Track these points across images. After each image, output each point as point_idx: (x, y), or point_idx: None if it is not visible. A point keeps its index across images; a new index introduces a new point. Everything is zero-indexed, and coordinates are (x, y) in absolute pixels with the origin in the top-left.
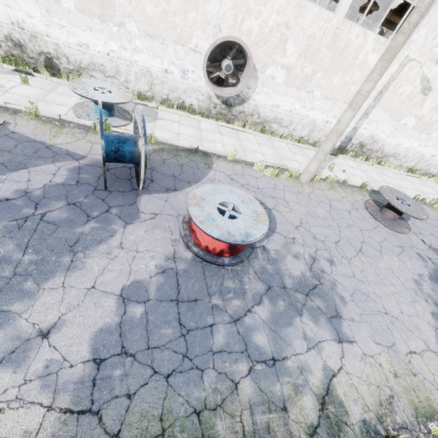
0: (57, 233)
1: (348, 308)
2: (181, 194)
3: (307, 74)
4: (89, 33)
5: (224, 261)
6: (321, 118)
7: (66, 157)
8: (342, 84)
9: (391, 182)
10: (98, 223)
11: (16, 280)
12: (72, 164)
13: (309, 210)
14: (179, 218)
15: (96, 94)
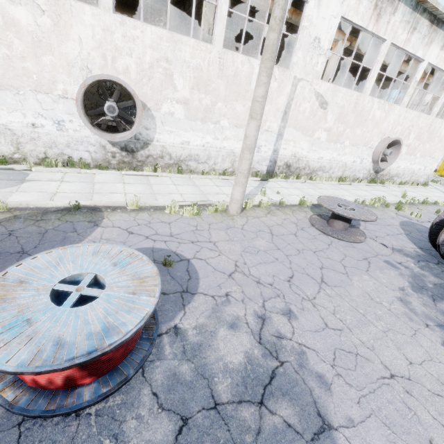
0: None
1: (335, 396)
2: None
3: (207, 106)
4: None
5: (81, 398)
6: (238, 147)
7: None
8: (246, 110)
9: (328, 193)
10: None
11: None
12: None
13: (246, 245)
14: None
15: None
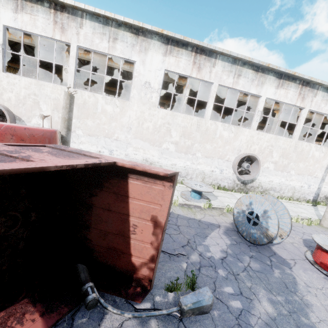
0: (270, 278)
1: None
2: (285, 244)
3: (285, 164)
4: (178, 159)
5: None
6: (297, 185)
7: (213, 226)
8: (304, 166)
9: None
10: (278, 269)
11: (295, 317)
12: (220, 230)
13: None
14: (306, 261)
15: (200, 188)
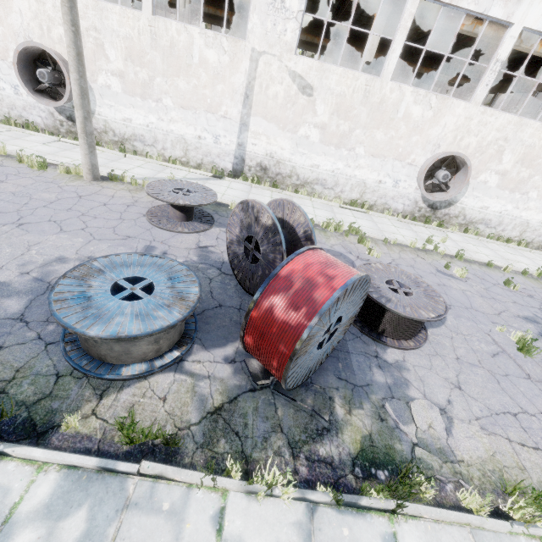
0: None
1: None
2: None
3: (145, 81)
4: None
5: None
6: (190, 133)
7: None
8: (192, 89)
9: None
10: None
11: None
12: None
13: (26, 191)
14: None
15: None
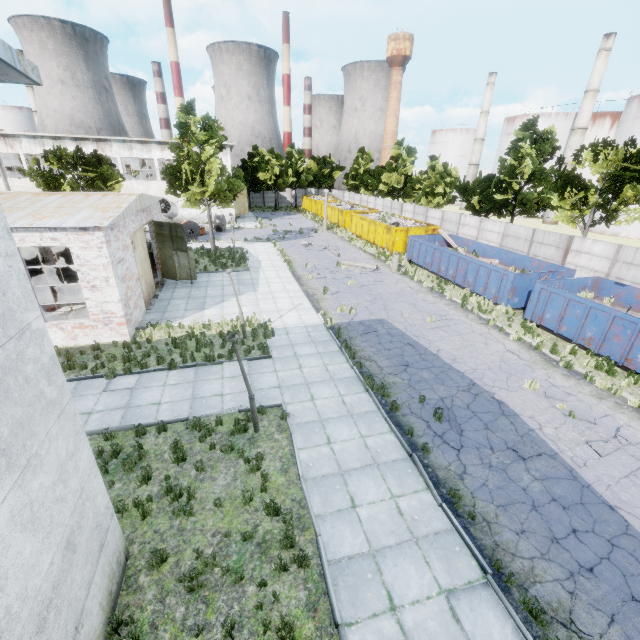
0: None
1: None
2: None
3: None
4: None
5: None
6: None
7: None
8: None
9: None
10: None
11: None
12: None
13: None
14: None
15: None
